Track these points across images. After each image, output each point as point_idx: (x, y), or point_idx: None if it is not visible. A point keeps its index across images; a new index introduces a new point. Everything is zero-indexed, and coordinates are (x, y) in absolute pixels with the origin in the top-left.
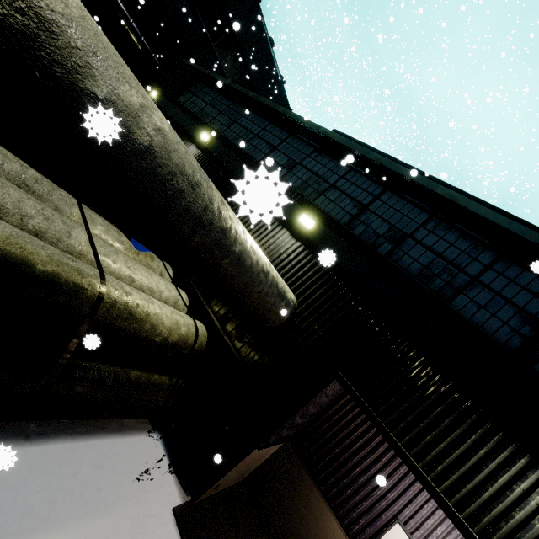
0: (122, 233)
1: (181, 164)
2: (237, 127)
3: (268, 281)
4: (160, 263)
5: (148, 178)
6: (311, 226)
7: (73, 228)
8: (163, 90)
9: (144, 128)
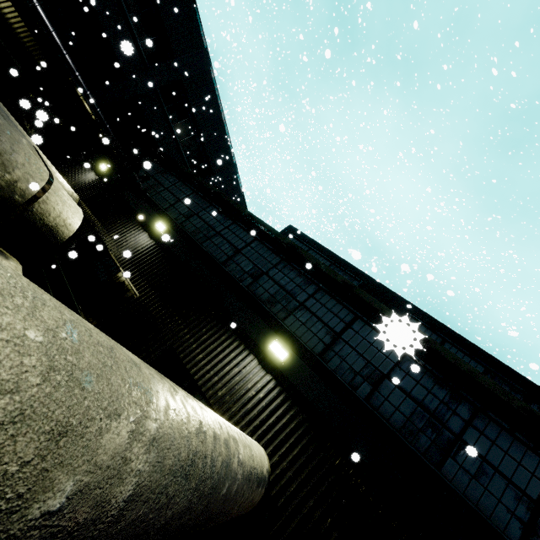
0: None
1: (175, 458)
2: (197, 220)
3: (250, 483)
4: None
5: (121, 534)
6: (283, 357)
7: None
8: (115, 164)
9: (130, 470)
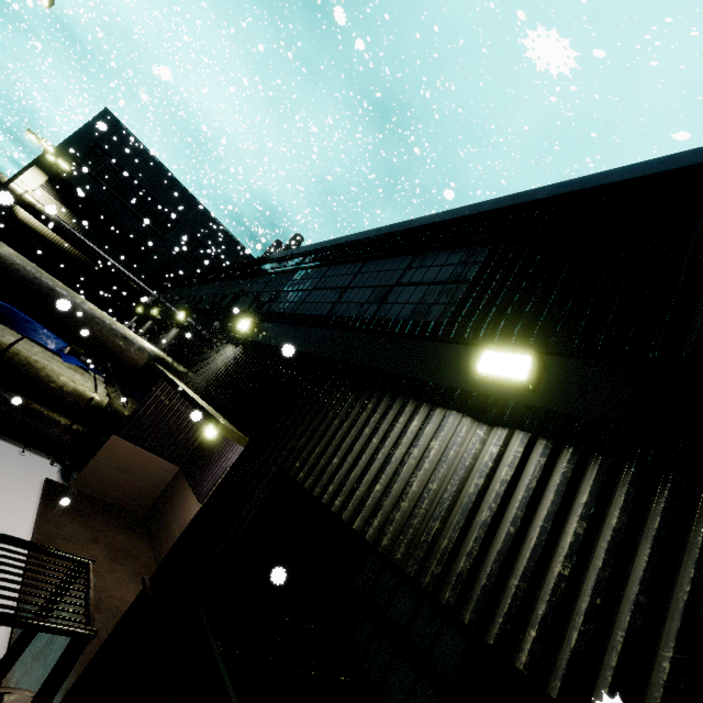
0: (57, 357)
1: (18, 262)
2: (178, 298)
3: (107, 326)
4: (92, 378)
5: (0, 265)
6: (182, 316)
7: (8, 335)
8: (148, 304)
9: None
